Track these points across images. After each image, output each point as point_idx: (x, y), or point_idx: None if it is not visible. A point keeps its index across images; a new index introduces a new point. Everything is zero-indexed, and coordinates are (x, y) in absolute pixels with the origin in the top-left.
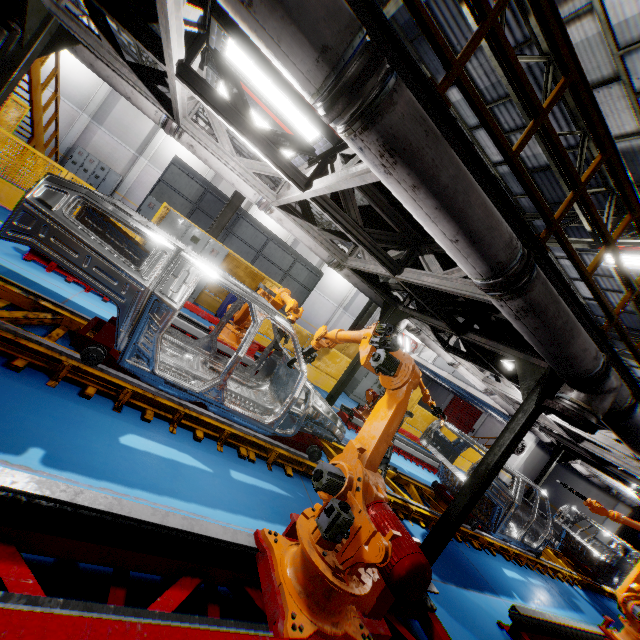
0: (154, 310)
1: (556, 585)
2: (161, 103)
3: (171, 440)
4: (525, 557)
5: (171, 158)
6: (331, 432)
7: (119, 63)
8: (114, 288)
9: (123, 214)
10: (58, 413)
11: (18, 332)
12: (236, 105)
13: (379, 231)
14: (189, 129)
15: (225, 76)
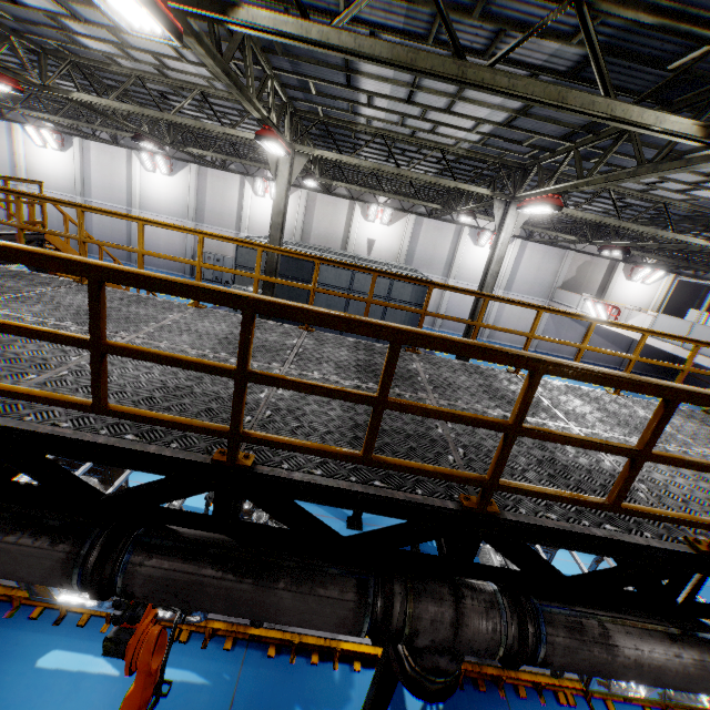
0: None
1: None
2: None
3: (95, 643)
4: (704, 709)
5: (263, 219)
6: None
7: None
8: None
9: None
10: None
11: None
12: None
13: None
14: None
15: None
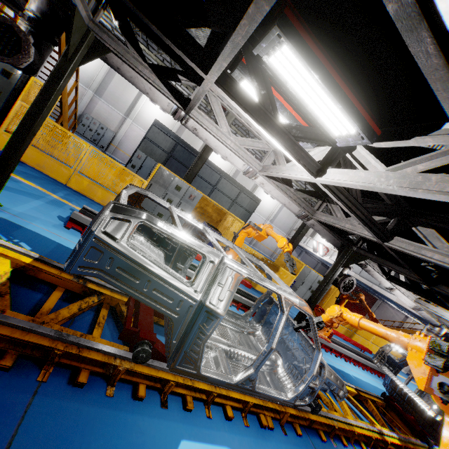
0: (203, 320)
1: None
2: (174, 96)
3: (211, 430)
4: None
5: (148, 118)
6: (335, 393)
7: (141, 65)
8: (169, 305)
9: (177, 231)
10: (122, 439)
11: (79, 343)
12: (264, 104)
13: (374, 205)
14: (195, 116)
15: (256, 78)
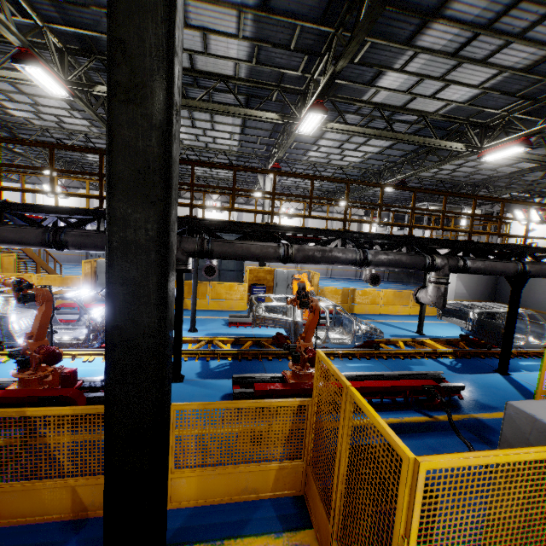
0: (3, 321)
1: (397, 362)
2: None
3: None
4: (357, 353)
5: None
6: None
7: None
8: None
9: None
10: None
11: None
12: None
13: None
14: None
15: None
